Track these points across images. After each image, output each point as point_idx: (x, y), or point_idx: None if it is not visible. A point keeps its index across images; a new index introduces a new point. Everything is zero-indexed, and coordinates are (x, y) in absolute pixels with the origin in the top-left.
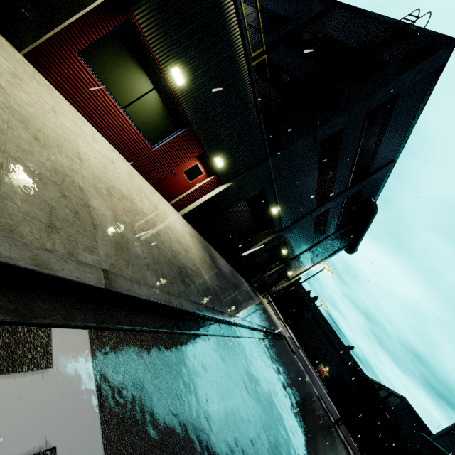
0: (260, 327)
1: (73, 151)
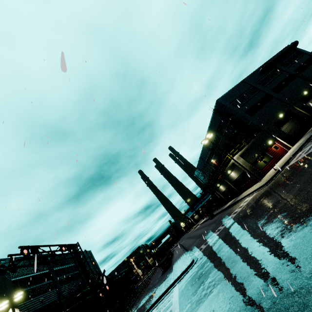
0: None
1: (278, 165)
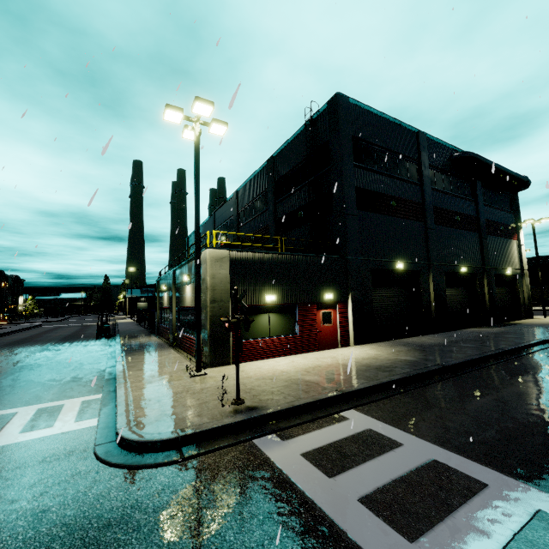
0: (521, 345)
1: (280, 372)
